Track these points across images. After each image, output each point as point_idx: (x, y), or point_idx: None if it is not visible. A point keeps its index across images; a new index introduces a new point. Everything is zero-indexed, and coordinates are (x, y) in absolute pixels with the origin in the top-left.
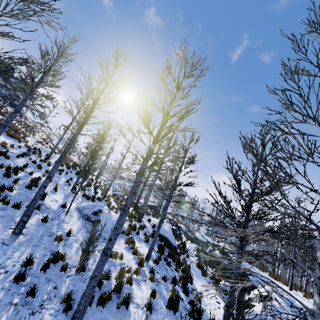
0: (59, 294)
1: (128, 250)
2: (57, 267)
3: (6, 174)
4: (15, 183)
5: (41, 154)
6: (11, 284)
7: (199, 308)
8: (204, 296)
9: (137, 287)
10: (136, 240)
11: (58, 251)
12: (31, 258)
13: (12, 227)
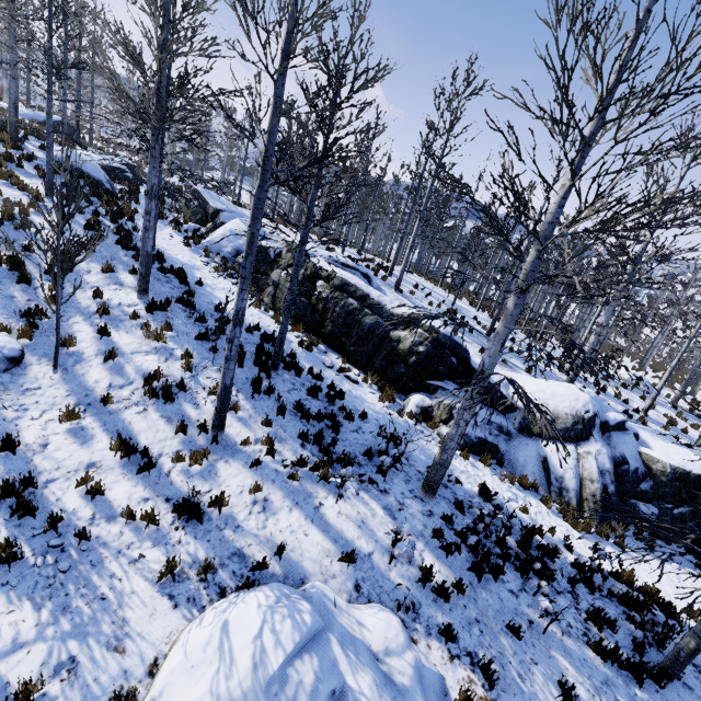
0: None
1: (10, 187)
2: None
3: None
4: None
5: None
6: None
7: (128, 230)
8: None
9: (39, 218)
10: (22, 176)
11: None
12: None
13: None
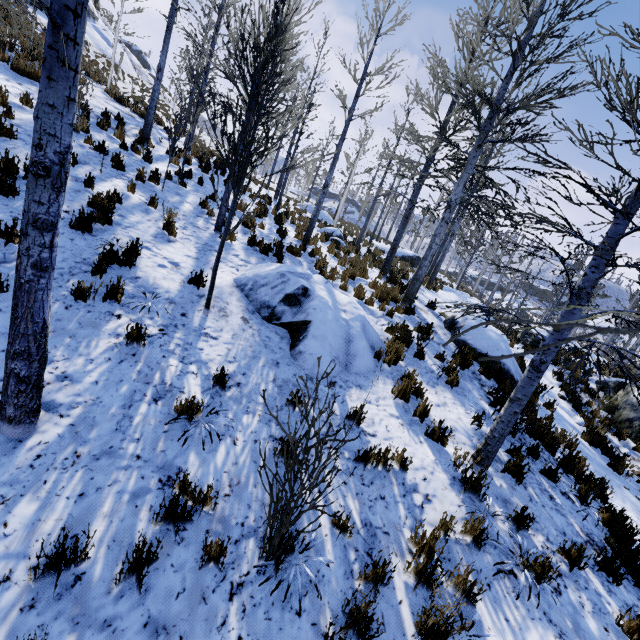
0: None
1: (410, 422)
2: (187, 549)
3: None
4: None
5: (124, 129)
6: None
7: None
8: None
9: (492, 612)
10: (422, 381)
11: (182, 482)
12: (82, 520)
13: None
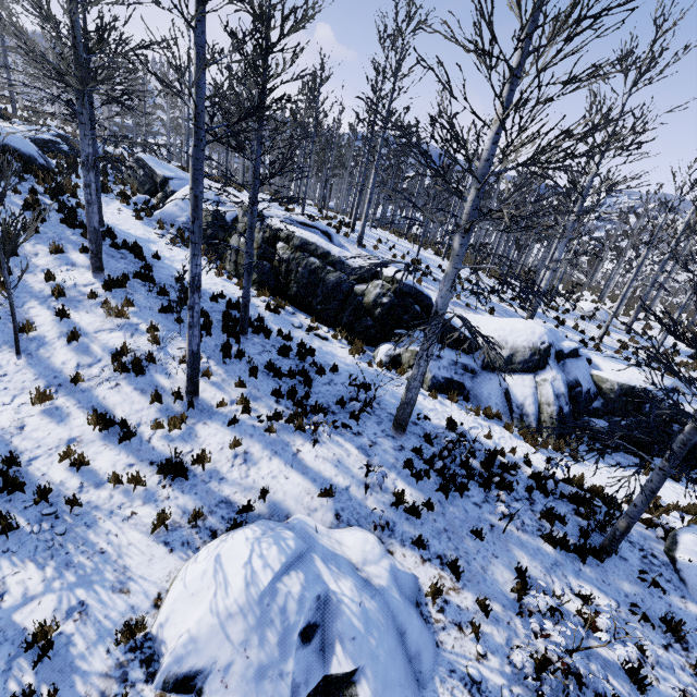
0: None
1: None
2: None
3: None
4: None
5: None
6: None
7: (71, 207)
8: None
9: None
10: None
11: None
12: None
13: None
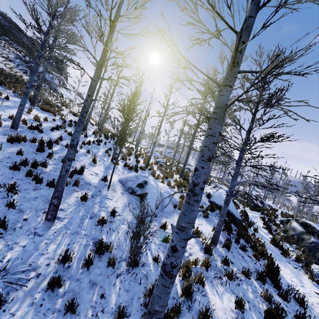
0: (108, 307)
1: None
2: (102, 263)
3: (39, 149)
4: (50, 158)
5: None
6: (43, 295)
7: None
8: (300, 291)
9: (211, 289)
10: None
11: (101, 241)
12: (69, 251)
13: (47, 211)
